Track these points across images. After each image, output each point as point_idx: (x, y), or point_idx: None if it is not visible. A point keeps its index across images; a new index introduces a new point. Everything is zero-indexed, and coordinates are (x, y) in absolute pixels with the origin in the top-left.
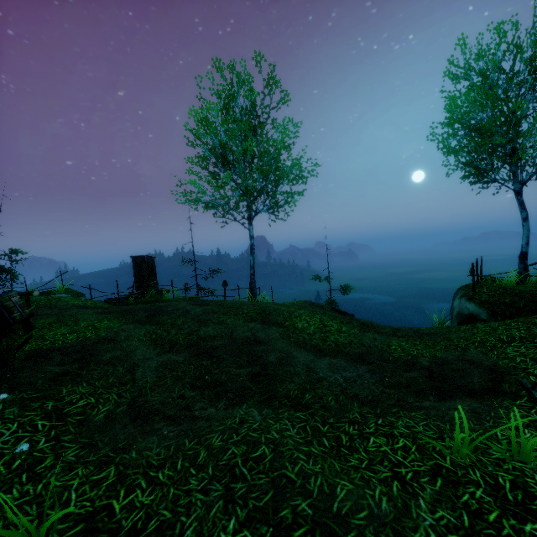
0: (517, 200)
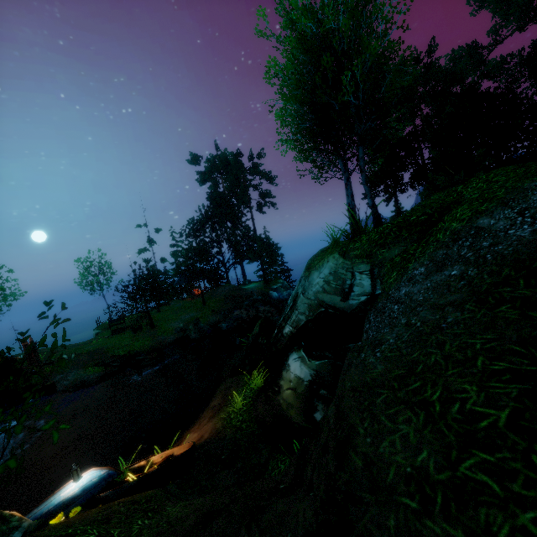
0: (105, 299)
